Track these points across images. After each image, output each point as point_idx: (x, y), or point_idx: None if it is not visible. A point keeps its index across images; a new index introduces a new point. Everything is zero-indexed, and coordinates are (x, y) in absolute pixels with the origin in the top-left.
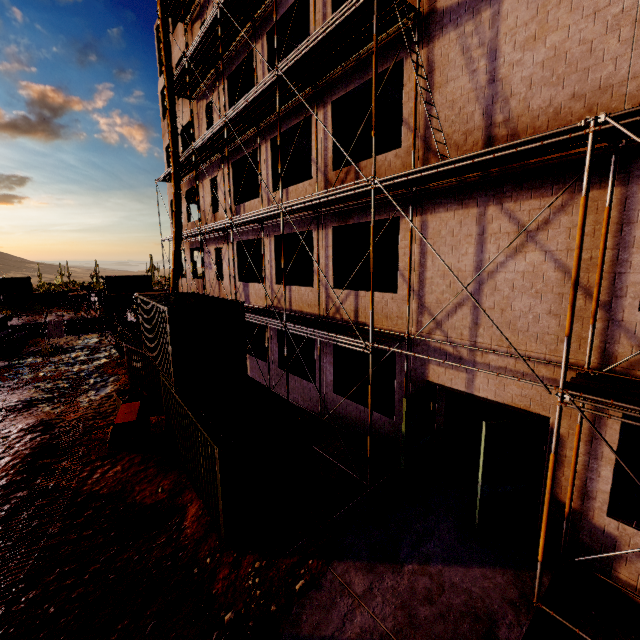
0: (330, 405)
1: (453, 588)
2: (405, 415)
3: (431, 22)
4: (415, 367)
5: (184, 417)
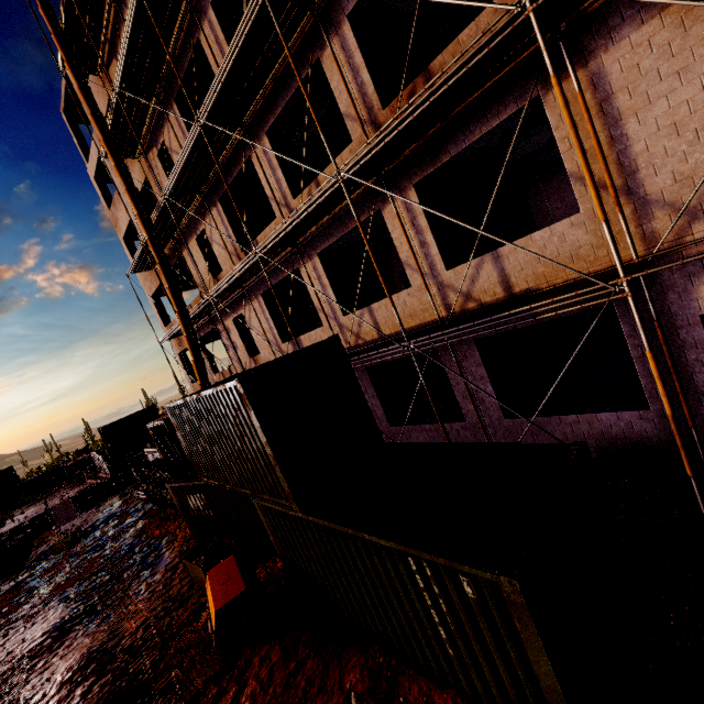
0: (505, 439)
1: None
2: None
3: None
4: (666, 306)
5: (344, 548)
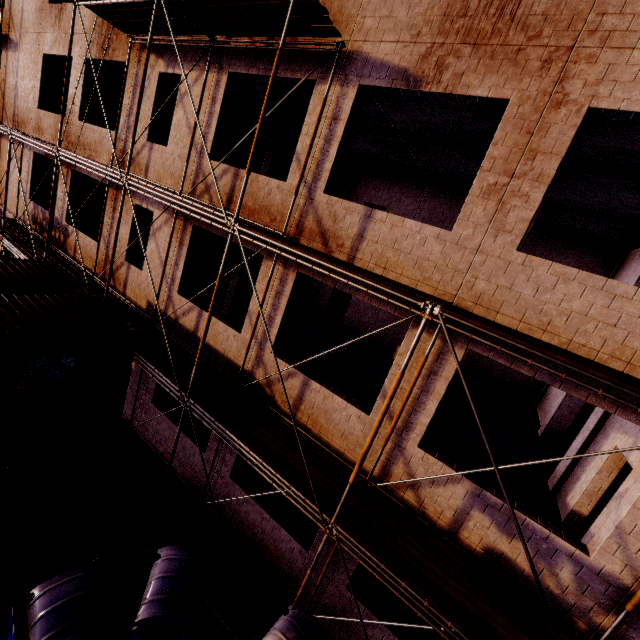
0: None
1: None
2: None
3: (8, 41)
4: None
5: None
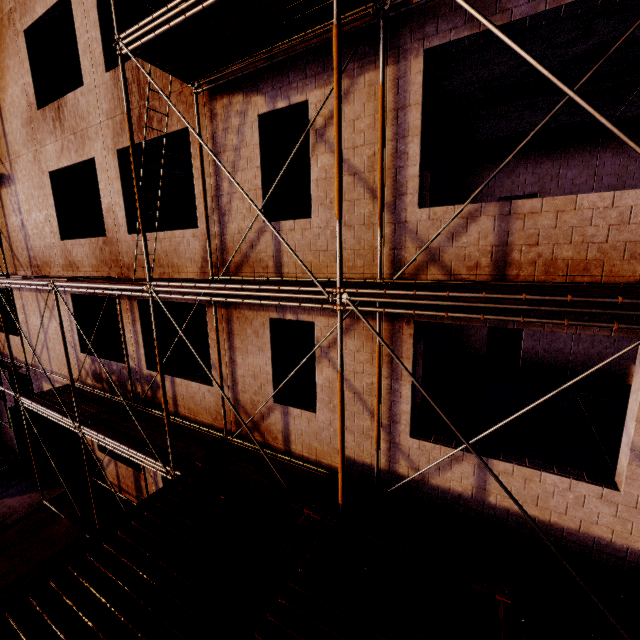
0: None
1: (3, 507)
2: (11, 418)
3: None
4: (39, 385)
5: None
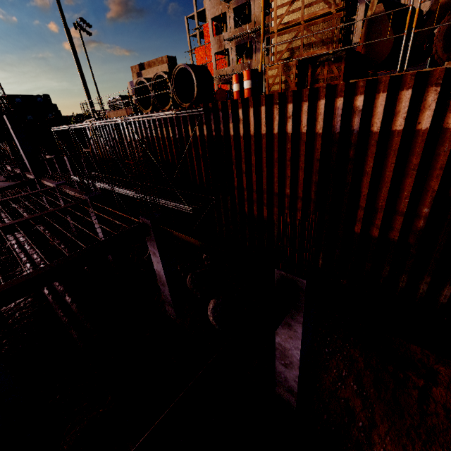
0: None
1: None
2: None
3: None
4: None
5: None
